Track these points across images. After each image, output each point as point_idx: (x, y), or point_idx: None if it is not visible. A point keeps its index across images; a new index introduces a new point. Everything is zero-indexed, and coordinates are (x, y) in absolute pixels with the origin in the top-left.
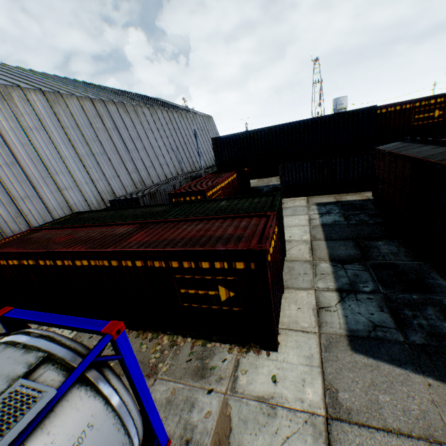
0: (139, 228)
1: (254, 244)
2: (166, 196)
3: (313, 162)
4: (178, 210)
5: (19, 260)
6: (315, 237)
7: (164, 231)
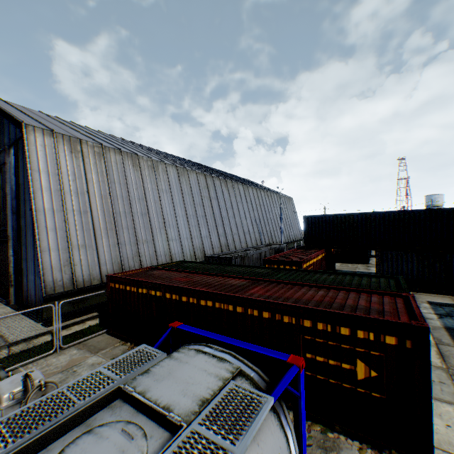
0: (252, 283)
1: (405, 321)
2: (253, 262)
3: (419, 254)
4: (283, 275)
5: (148, 290)
6: (439, 340)
7: (282, 290)
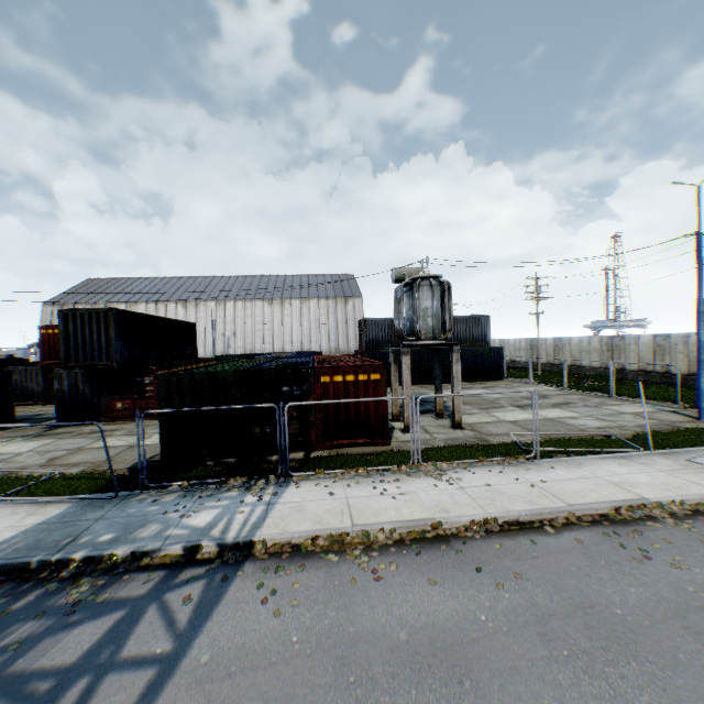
0: None
1: None
2: None
3: None
4: None
5: None
6: None
7: None
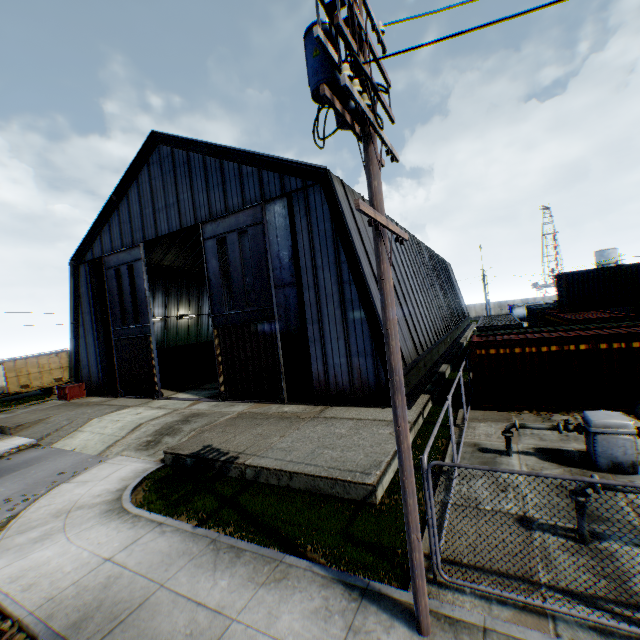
0: None
1: None
2: None
3: None
4: None
5: (560, 346)
6: None
7: None
